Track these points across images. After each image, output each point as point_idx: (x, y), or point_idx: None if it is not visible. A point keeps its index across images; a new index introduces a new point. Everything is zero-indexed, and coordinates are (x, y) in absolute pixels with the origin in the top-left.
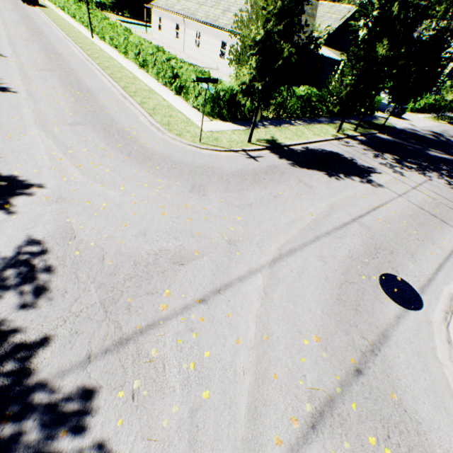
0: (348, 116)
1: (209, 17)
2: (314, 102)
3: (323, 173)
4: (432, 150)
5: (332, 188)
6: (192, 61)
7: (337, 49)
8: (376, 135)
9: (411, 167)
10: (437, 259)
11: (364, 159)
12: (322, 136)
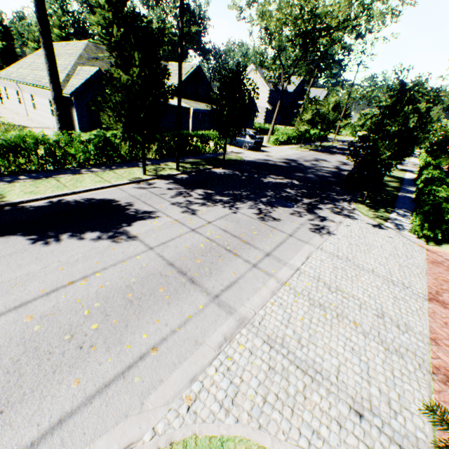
0: (190, 155)
1: (36, 79)
2: (119, 145)
3: (30, 237)
4: (271, 176)
5: (3, 265)
6: (28, 122)
7: (193, 99)
8: (209, 170)
9: (221, 200)
10: (76, 397)
11: (153, 201)
12: (110, 182)
